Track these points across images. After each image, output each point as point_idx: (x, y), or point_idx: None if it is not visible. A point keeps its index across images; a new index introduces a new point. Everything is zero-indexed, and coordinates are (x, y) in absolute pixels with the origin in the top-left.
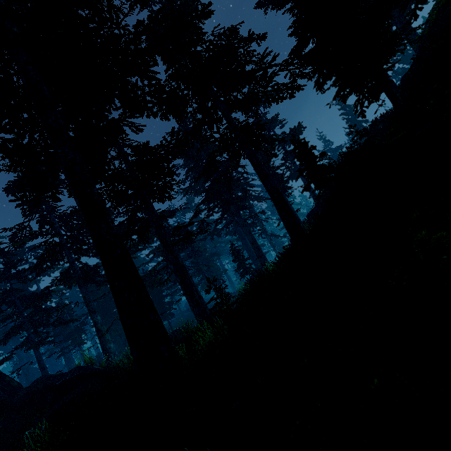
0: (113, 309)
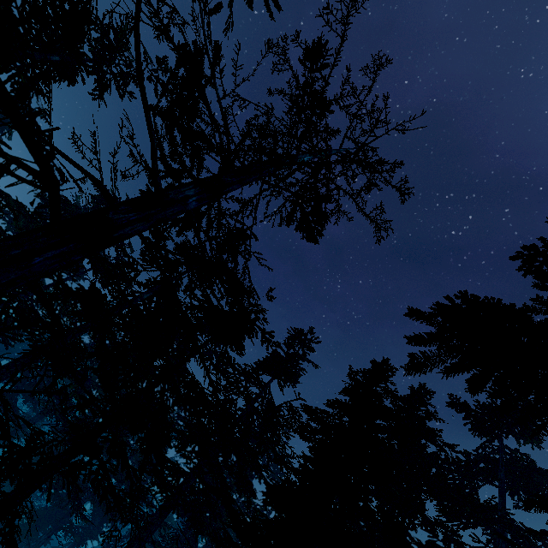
0: None
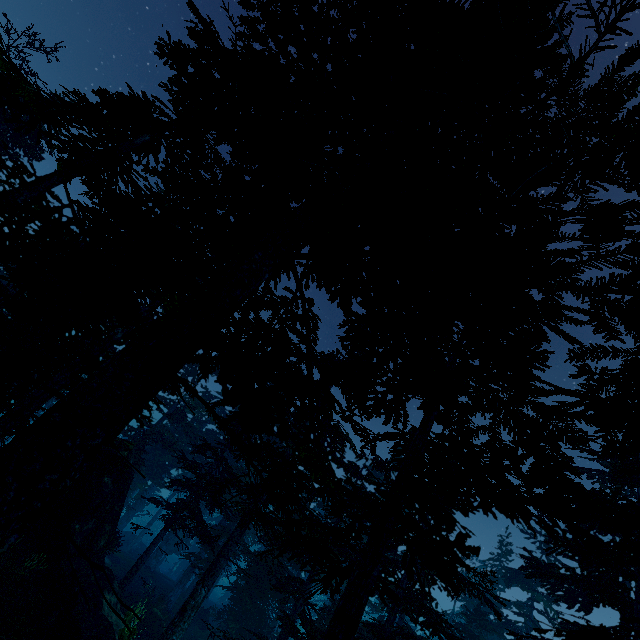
0: (268, 585)
